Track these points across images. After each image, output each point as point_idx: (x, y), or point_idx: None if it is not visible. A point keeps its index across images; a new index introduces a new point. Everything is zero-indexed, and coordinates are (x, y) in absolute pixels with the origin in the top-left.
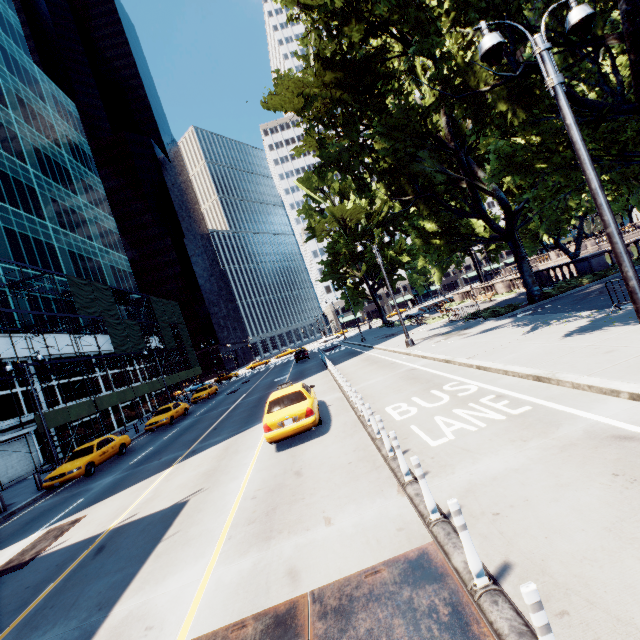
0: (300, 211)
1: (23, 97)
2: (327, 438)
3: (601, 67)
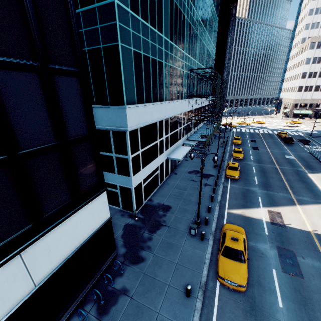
0: None
1: None
2: None
3: None
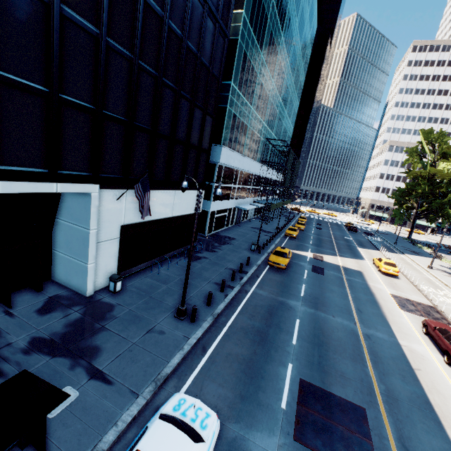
0: (407, 149)
1: (306, 33)
2: (400, 281)
3: None
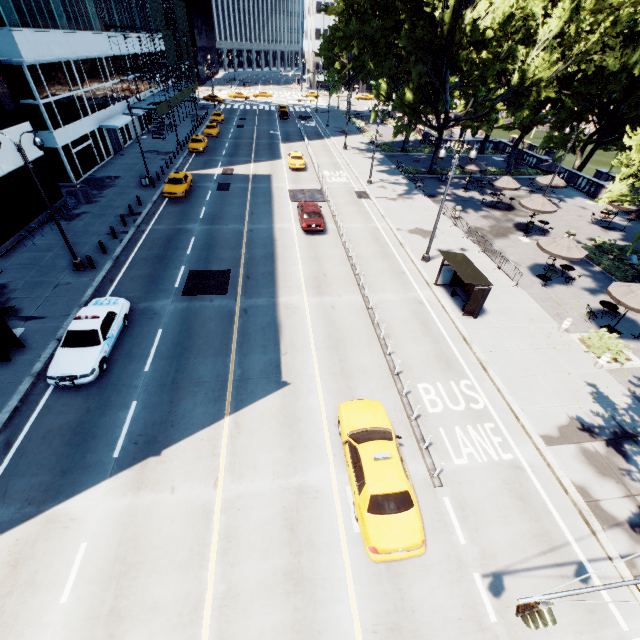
0: None
1: None
2: (306, 173)
3: (478, 56)
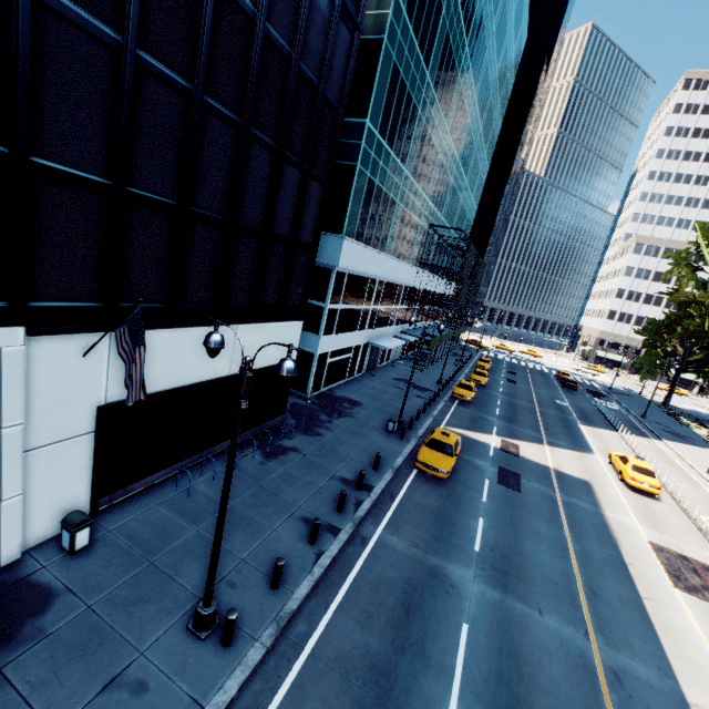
0: (670, 253)
1: (508, 46)
2: (662, 505)
3: None
